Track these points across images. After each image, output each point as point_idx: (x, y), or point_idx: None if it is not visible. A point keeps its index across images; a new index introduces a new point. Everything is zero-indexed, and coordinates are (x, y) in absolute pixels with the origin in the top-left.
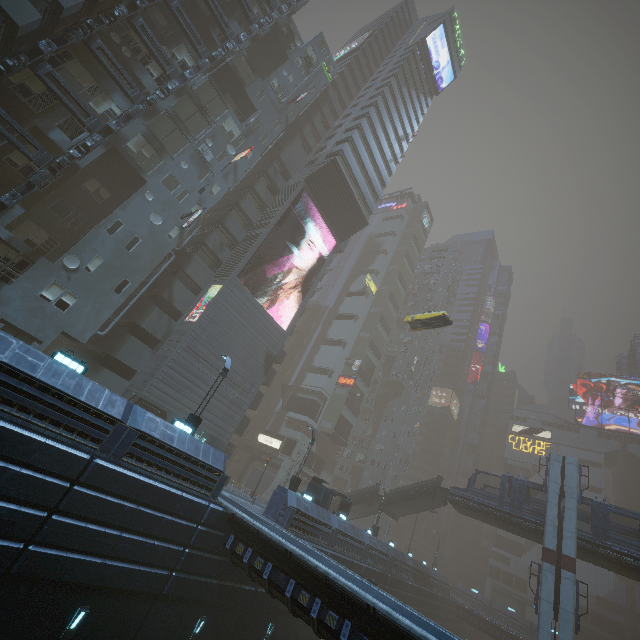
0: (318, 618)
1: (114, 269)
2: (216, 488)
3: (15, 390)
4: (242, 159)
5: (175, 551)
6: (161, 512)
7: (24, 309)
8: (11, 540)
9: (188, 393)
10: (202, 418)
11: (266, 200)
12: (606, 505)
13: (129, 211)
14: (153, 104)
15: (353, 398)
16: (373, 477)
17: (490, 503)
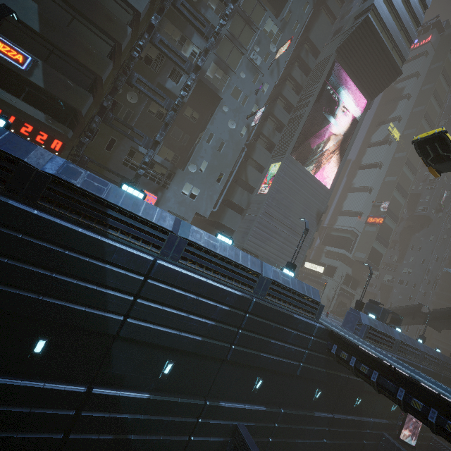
0: (435, 423)
1: (214, 167)
2: (317, 313)
3: (209, 261)
4: (281, 53)
5: (300, 351)
6: (290, 328)
7: (176, 202)
8: (224, 342)
9: (269, 243)
10: (279, 258)
11: (301, 82)
12: None
13: (215, 124)
14: (219, 33)
15: (382, 233)
16: (402, 293)
17: None
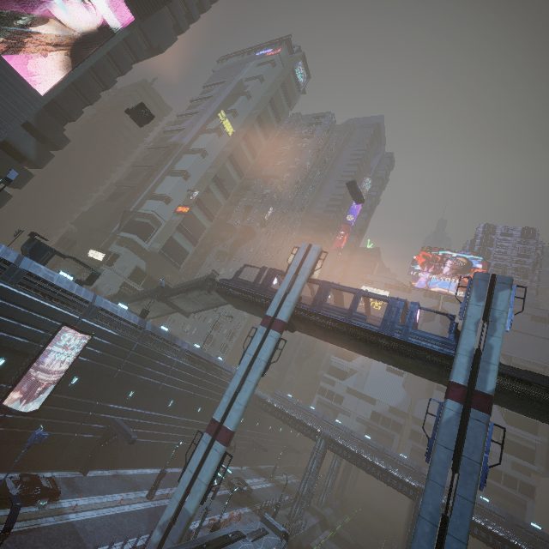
0: None
1: None
2: None
3: None
4: None
5: None
6: None
7: None
8: None
9: None
10: None
11: None
12: (331, 283)
13: None
14: None
15: (190, 227)
16: None
17: (244, 289)
